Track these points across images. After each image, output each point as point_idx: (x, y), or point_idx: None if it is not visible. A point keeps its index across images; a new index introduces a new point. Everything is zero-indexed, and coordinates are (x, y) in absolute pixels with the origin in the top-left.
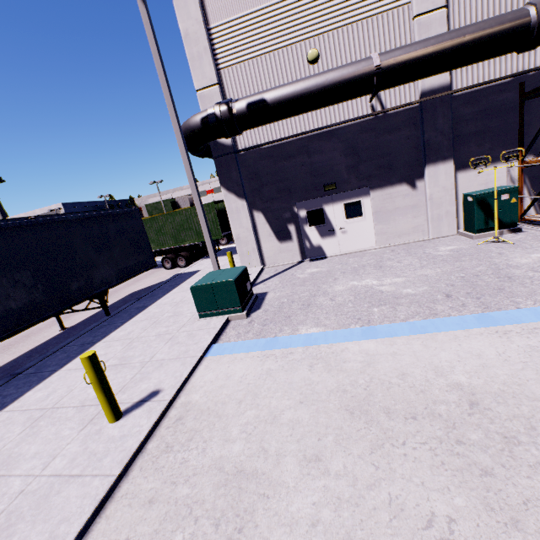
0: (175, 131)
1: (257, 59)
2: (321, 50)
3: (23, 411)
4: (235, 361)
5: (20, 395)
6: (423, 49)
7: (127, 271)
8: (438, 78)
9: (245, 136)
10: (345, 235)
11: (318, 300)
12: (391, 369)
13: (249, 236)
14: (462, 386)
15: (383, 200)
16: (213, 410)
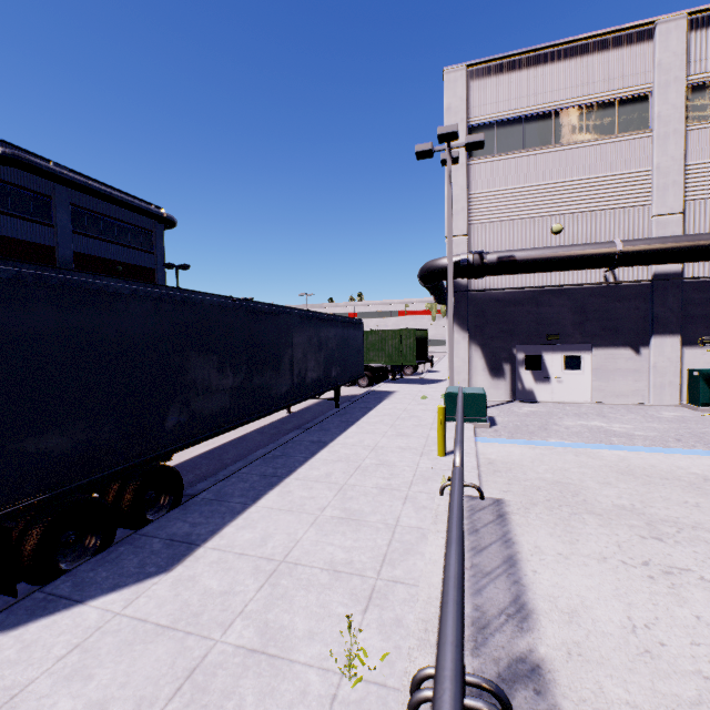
0: (449, 271)
1: (506, 222)
2: (564, 225)
3: (352, 445)
4: (507, 446)
5: (333, 438)
6: (662, 244)
7: (352, 374)
8: (671, 265)
9: (479, 279)
10: (560, 385)
11: (553, 427)
12: (643, 463)
13: (463, 367)
14: (698, 474)
15: (604, 359)
16: (513, 462)
